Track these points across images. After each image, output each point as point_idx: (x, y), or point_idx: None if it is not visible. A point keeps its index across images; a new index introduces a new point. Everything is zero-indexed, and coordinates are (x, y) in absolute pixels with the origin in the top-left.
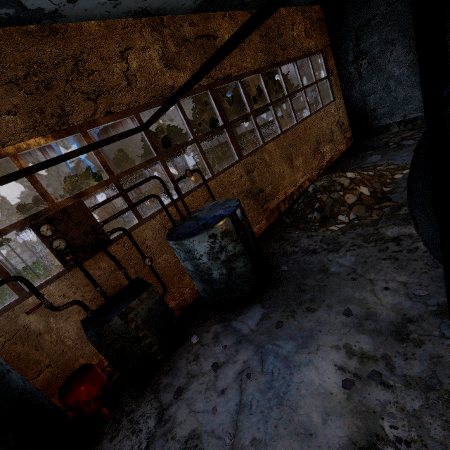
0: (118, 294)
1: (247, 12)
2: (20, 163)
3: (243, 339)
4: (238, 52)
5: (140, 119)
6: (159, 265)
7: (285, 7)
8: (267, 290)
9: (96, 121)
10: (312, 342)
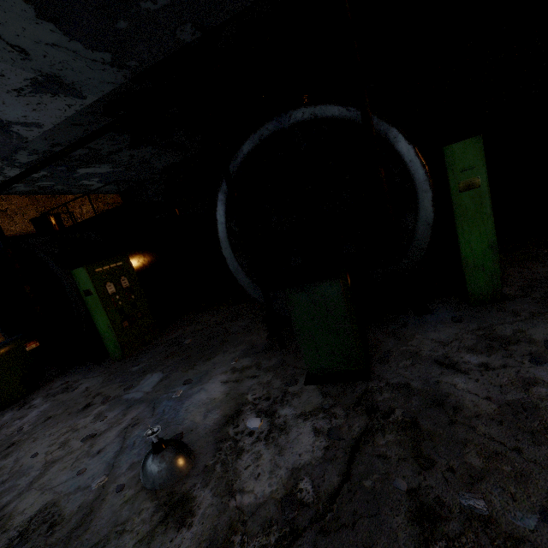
0: None
1: (25, 196)
2: None
3: None
4: (7, 220)
5: None
6: None
7: (73, 194)
8: None
9: None
10: None
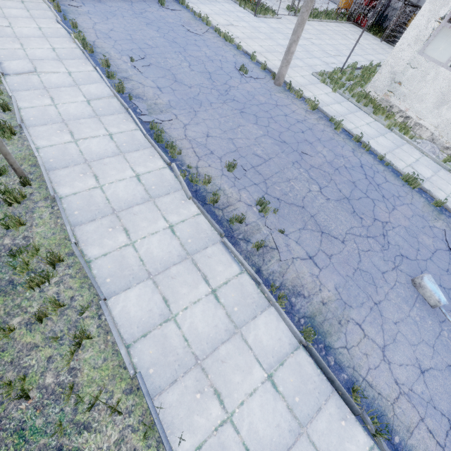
0: None
1: None
2: None
3: None
4: None
5: None
6: None
7: None
8: None
9: None
10: None
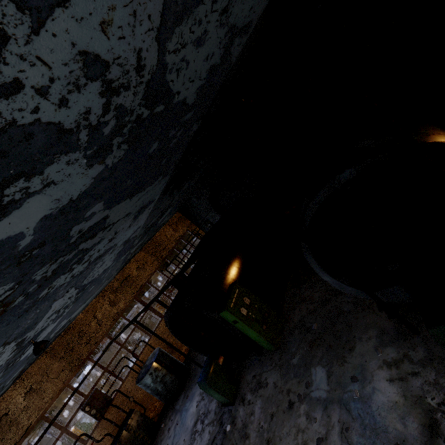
0: (123, 422)
1: (140, 251)
2: (70, 387)
3: (177, 411)
4: (142, 271)
5: (108, 336)
6: (139, 397)
7: (158, 231)
8: (187, 383)
9: (92, 350)
10: (193, 397)
